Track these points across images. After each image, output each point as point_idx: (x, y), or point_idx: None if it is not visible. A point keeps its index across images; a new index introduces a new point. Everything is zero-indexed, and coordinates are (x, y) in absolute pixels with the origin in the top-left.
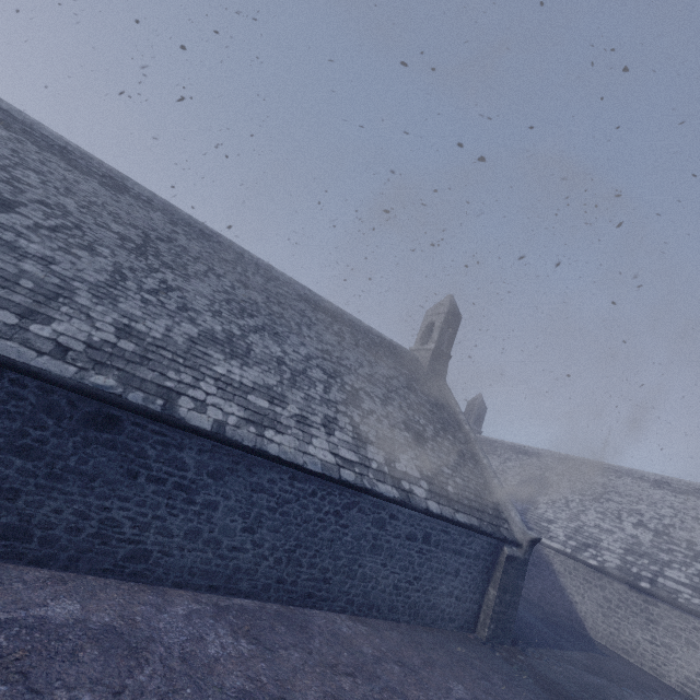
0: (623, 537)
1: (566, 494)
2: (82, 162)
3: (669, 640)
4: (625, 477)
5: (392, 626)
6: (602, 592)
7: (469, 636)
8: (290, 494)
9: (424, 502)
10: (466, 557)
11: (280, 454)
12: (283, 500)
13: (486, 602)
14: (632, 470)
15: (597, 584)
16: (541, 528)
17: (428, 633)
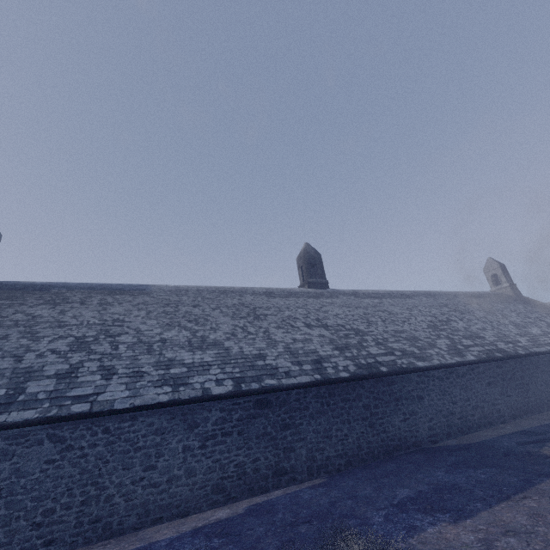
0: None
1: None
2: (395, 295)
3: None
4: None
5: None
6: None
7: None
8: None
9: None
10: None
11: None
12: None
13: None
14: None
15: None
16: None
17: None
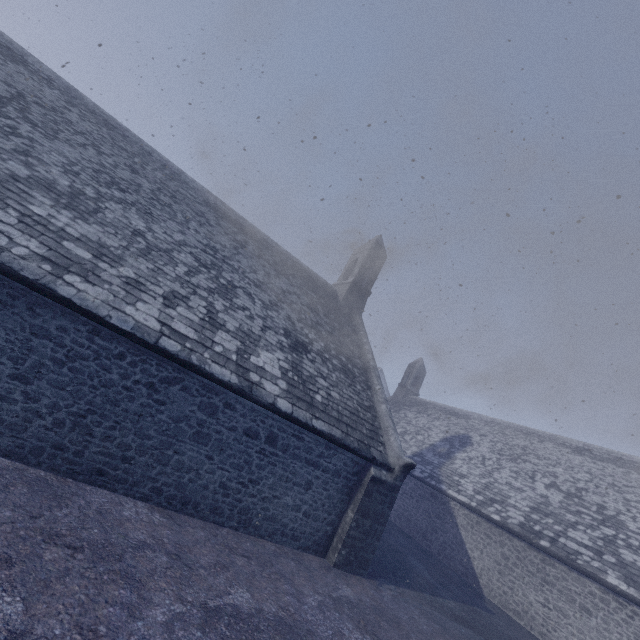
0: (533, 496)
1: (484, 453)
2: None
3: (563, 604)
4: (547, 442)
5: (207, 527)
6: (501, 548)
7: (315, 558)
8: (87, 350)
9: (273, 398)
10: (323, 471)
11: (74, 298)
12: (77, 354)
13: (342, 525)
14: (556, 436)
15: (497, 540)
16: (452, 482)
17: (255, 544)
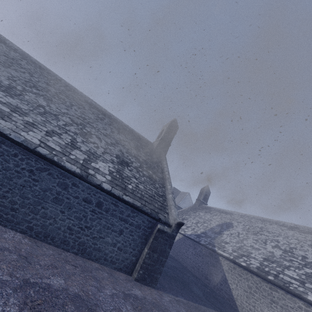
0: (265, 252)
1: (239, 231)
2: None
3: None
4: (274, 224)
5: (57, 250)
6: (247, 282)
7: (124, 275)
8: None
9: (100, 182)
10: (129, 224)
11: None
12: None
13: (141, 256)
14: (278, 221)
15: (245, 277)
16: (220, 246)
17: (85, 262)
